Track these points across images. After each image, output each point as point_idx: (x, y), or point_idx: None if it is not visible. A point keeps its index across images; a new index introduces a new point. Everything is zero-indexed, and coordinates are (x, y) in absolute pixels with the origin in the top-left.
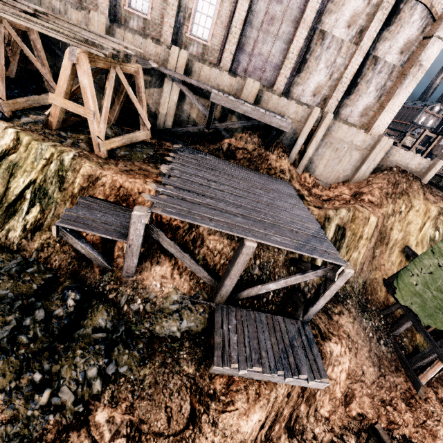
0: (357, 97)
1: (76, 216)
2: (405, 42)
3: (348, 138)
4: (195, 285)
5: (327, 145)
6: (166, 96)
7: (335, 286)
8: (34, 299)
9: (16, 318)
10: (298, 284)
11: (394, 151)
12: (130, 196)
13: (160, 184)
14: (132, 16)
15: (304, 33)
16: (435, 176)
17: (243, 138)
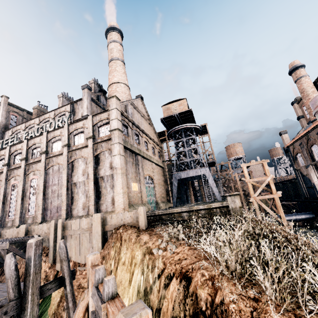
0: (105, 197)
1: None
2: (110, 164)
3: (79, 227)
4: None
5: (70, 237)
6: None
7: None
8: None
9: None
10: None
11: (109, 218)
12: None
13: None
14: (9, 221)
15: (65, 189)
16: (190, 212)
17: (22, 259)
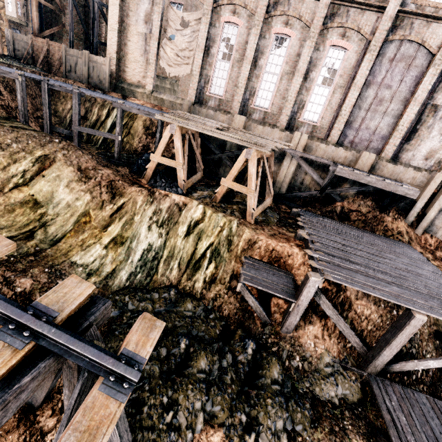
0: None
1: (251, 275)
2: None
3: None
4: (342, 349)
5: None
6: (284, 168)
7: None
8: (222, 343)
9: (218, 359)
10: None
11: None
12: (281, 258)
13: (302, 247)
14: (255, 111)
15: (415, 109)
16: None
17: (355, 201)
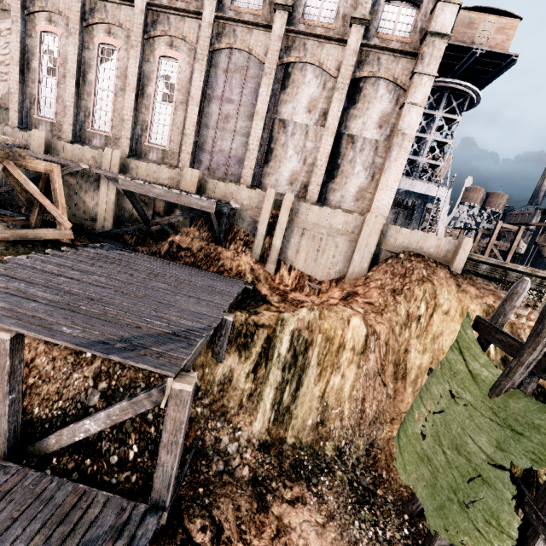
0: (344, 180)
1: None
2: (381, 116)
3: (324, 221)
4: None
5: (300, 232)
6: (104, 197)
7: (171, 420)
8: None
9: None
10: (215, 437)
11: (393, 231)
12: None
13: None
14: (95, 136)
15: (260, 124)
16: (494, 267)
17: (190, 232)
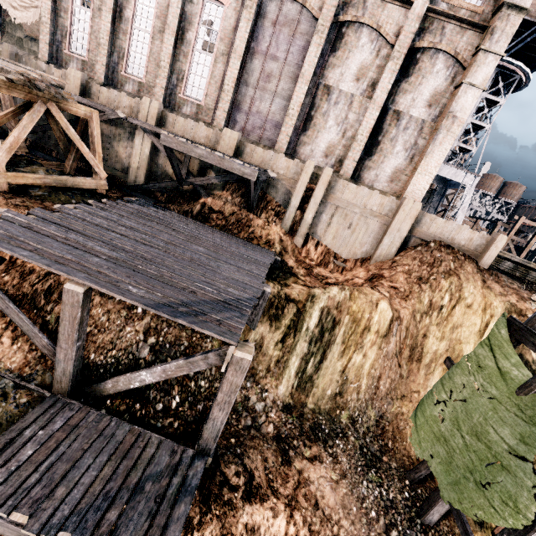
0: (382, 158)
1: None
2: (433, 94)
3: (359, 201)
4: (37, 360)
5: (333, 208)
6: (138, 149)
7: (228, 383)
8: None
9: None
10: (245, 395)
11: (427, 219)
12: None
13: None
14: (128, 81)
15: (304, 88)
16: (517, 265)
17: (222, 196)
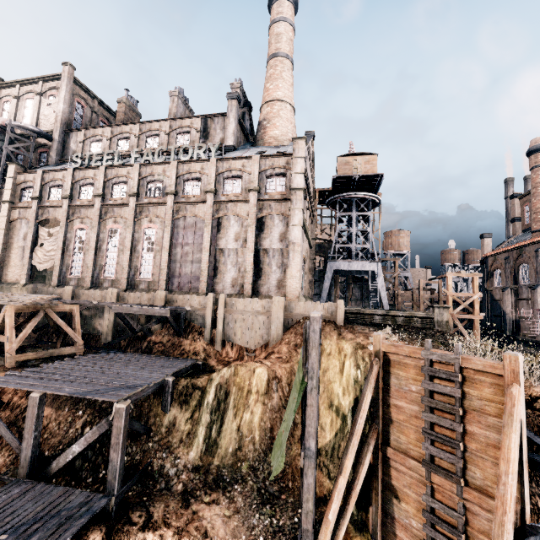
0: (267, 277)
1: None
2: (280, 235)
3: (248, 307)
4: (12, 461)
5: (234, 318)
6: (106, 319)
7: (115, 428)
8: None
9: None
10: (161, 465)
11: (293, 305)
12: (1, 388)
13: None
14: (105, 281)
15: (207, 254)
16: (384, 316)
17: (162, 332)
